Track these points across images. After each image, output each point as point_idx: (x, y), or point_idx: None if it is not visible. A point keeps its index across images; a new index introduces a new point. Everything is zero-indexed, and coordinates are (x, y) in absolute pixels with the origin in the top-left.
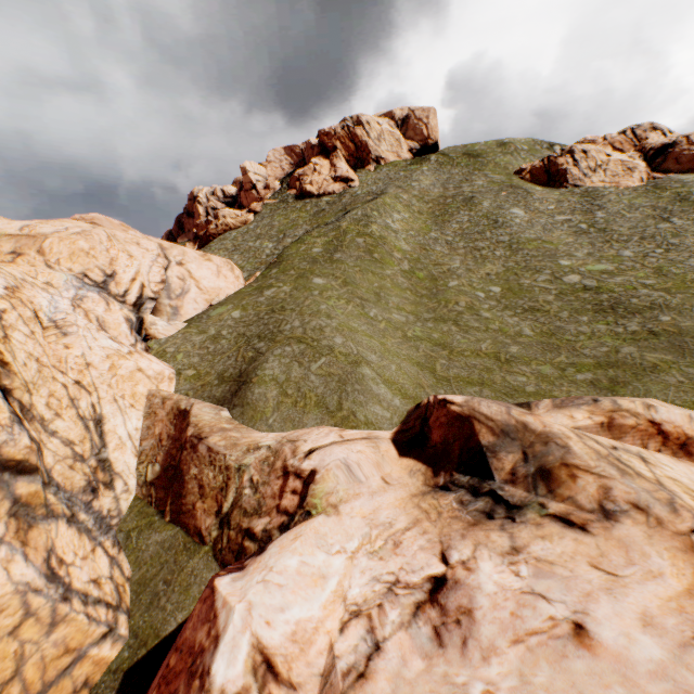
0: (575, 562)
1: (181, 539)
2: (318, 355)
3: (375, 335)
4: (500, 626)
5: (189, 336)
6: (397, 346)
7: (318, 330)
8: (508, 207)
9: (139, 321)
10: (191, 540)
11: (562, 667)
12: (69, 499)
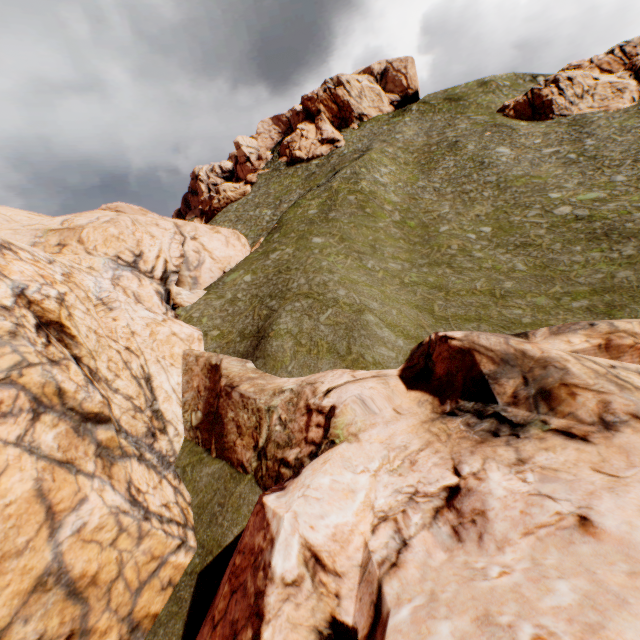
0: (578, 468)
1: (227, 470)
2: (324, 307)
3: (375, 284)
4: (511, 522)
5: (209, 302)
6: (396, 292)
7: (322, 285)
8: (493, 147)
9: (167, 293)
10: (236, 471)
11: (569, 551)
12: (136, 442)
